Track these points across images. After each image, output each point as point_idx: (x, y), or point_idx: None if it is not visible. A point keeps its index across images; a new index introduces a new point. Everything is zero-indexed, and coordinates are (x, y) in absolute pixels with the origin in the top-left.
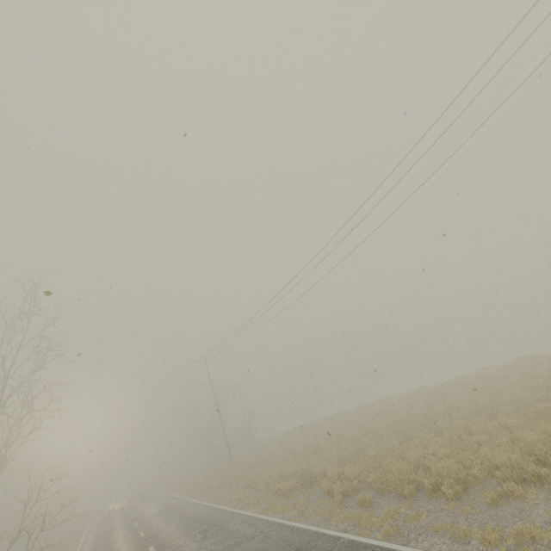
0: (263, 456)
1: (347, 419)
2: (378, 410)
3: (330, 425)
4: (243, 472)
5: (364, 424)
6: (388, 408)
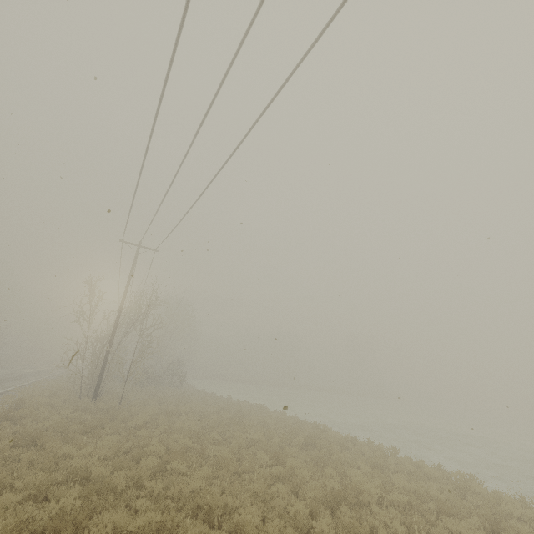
0: (88, 424)
1: (280, 443)
2: (344, 470)
3: (238, 438)
4: (18, 434)
5: (267, 531)
6: (369, 497)
